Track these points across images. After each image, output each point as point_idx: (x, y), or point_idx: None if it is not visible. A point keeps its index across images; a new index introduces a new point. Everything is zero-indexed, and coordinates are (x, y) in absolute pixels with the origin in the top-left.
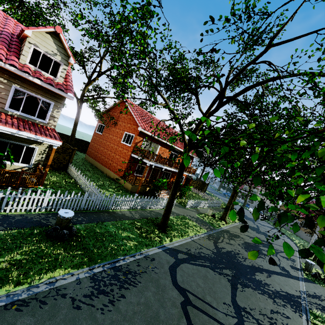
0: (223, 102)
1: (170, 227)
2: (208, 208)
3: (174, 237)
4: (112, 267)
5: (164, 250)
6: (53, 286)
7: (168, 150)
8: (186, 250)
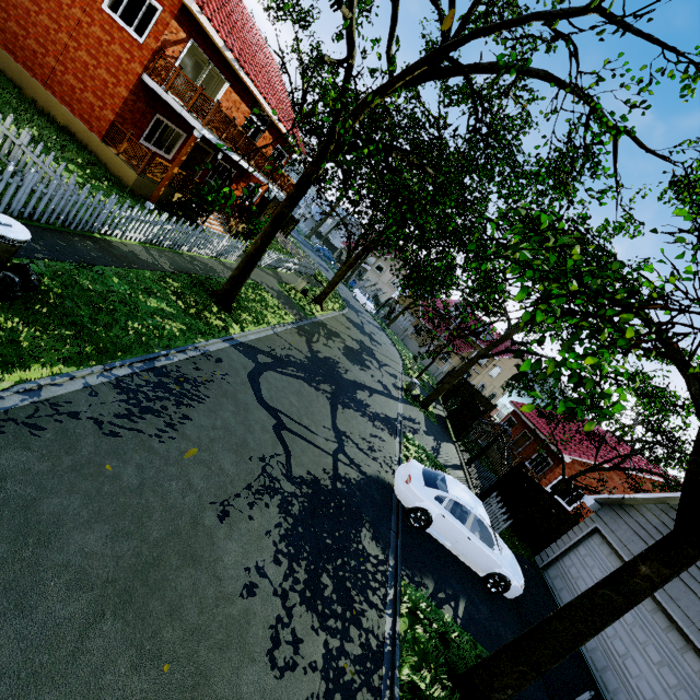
0: (442, 68)
1: (236, 302)
2: (301, 277)
3: (249, 325)
4: (151, 369)
5: (234, 346)
6: (39, 398)
7: (245, 107)
8: (269, 350)
